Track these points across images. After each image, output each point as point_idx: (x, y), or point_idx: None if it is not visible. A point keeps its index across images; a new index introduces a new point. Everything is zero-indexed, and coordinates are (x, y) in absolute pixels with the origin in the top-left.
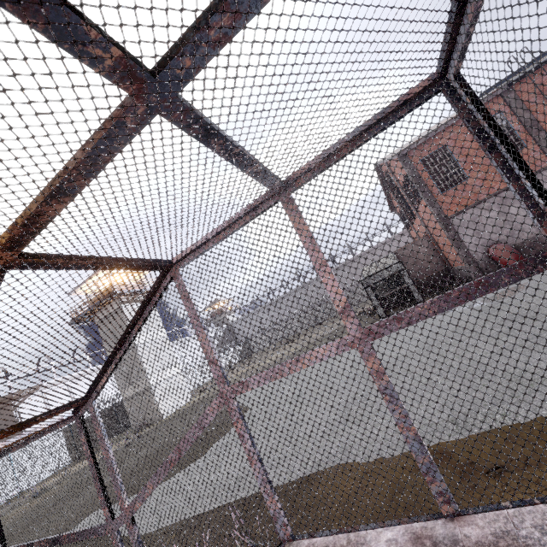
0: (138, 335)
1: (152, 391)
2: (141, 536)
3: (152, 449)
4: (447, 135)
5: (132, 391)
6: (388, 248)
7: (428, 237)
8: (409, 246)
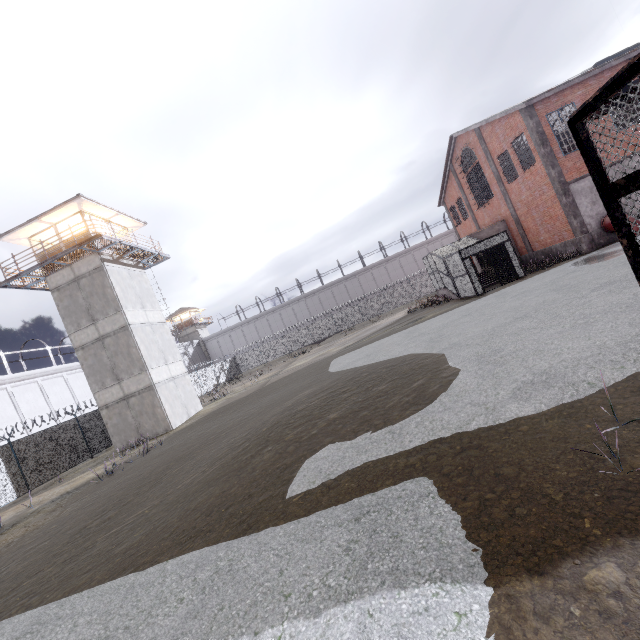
0: (130, 311)
1: (156, 391)
2: (588, 398)
3: (268, 419)
4: (576, 92)
5: (117, 393)
6: (403, 260)
7: (505, 222)
8: (485, 230)
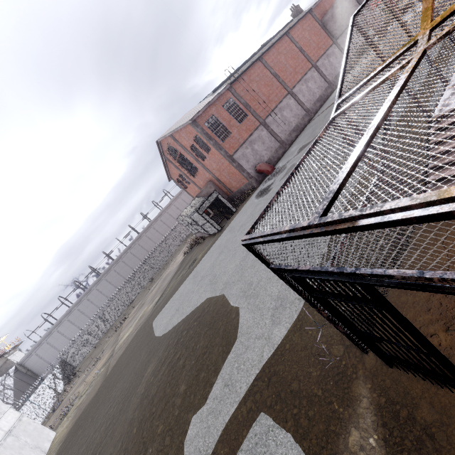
0: None
1: None
2: (302, 310)
3: (132, 416)
4: (212, 109)
5: None
6: (163, 218)
7: (212, 181)
8: (204, 190)
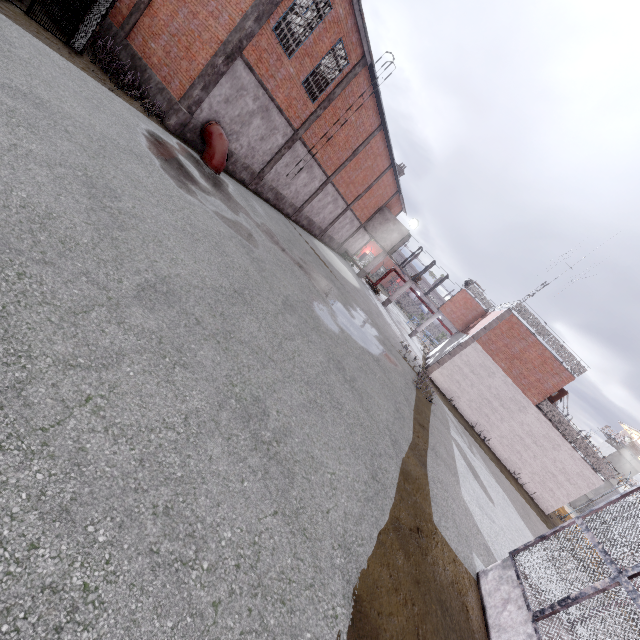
0: None
1: None
2: None
3: None
4: (342, 6)
5: None
6: None
7: None
8: None
